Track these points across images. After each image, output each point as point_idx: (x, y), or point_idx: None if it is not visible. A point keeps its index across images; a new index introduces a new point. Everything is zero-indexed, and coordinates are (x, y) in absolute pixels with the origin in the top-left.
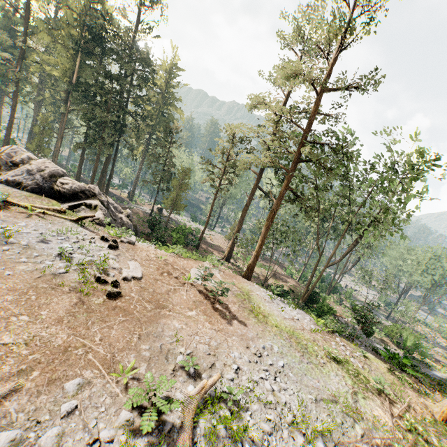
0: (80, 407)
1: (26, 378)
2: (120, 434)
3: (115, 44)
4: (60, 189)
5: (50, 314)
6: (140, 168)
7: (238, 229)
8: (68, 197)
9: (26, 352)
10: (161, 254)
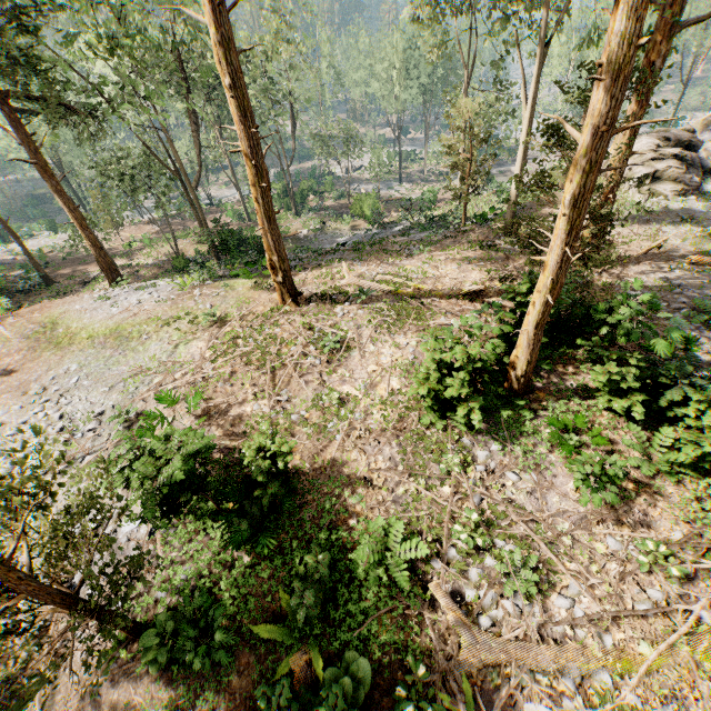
0: None
1: None
2: None
3: None
4: None
5: None
6: None
7: None
8: None
9: None
10: None
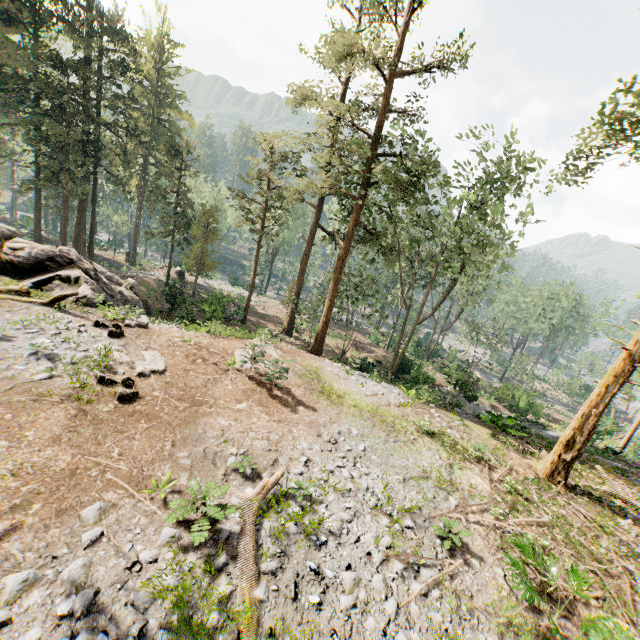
0: (108, 533)
1: (24, 514)
2: (165, 552)
3: (56, 4)
4: (13, 259)
5: (40, 434)
6: (139, 213)
7: (298, 289)
8: (29, 269)
9: (16, 484)
10: (190, 336)
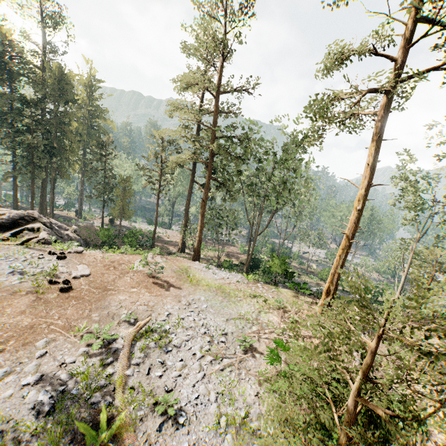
0: (50, 352)
1: (6, 346)
2: (80, 358)
3: (22, 70)
4: None
5: (14, 310)
6: (82, 184)
7: (185, 222)
8: (9, 226)
9: (1, 333)
10: (108, 255)
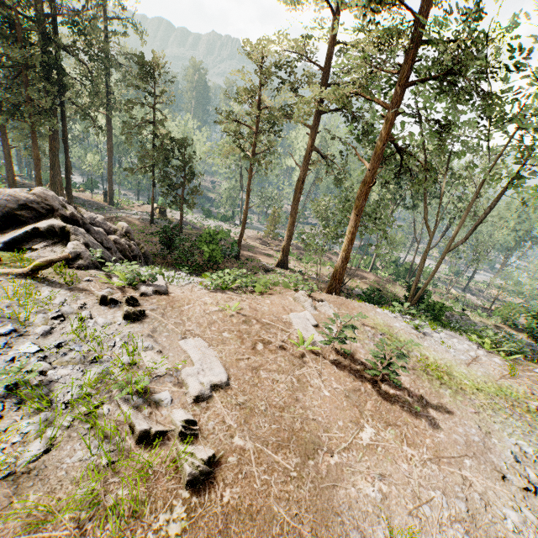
0: None
1: None
2: None
3: None
4: None
5: None
6: (111, 151)
7: (293, 220)
8: None
9: None
10: (223, 299)
